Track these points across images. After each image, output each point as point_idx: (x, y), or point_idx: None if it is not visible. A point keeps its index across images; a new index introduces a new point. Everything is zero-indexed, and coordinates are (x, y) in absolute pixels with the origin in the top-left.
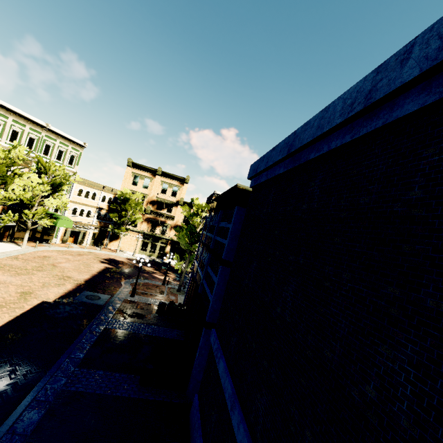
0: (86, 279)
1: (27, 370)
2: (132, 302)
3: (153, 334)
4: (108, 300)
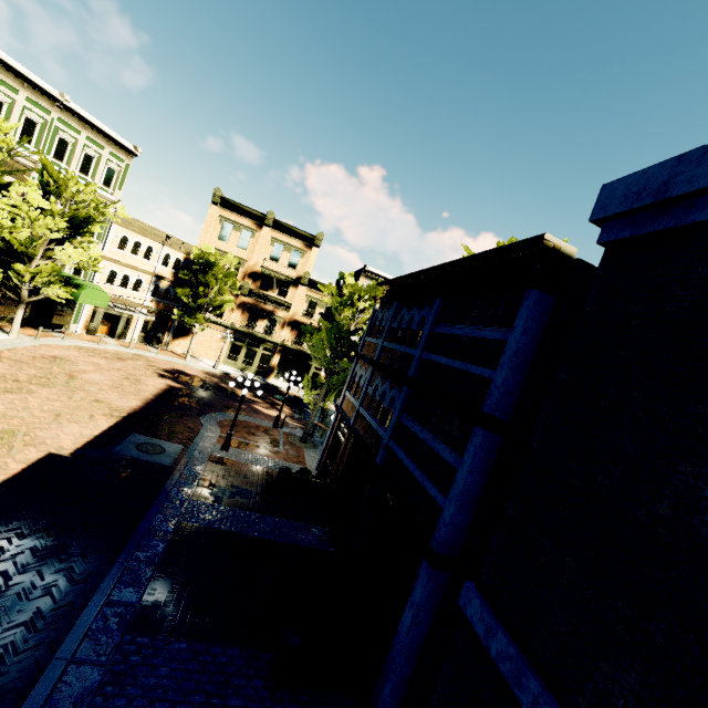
0: (134, 409)
1: (6, 644)
2: (226, 463)
3: (276, 538)
4: (179, 454)
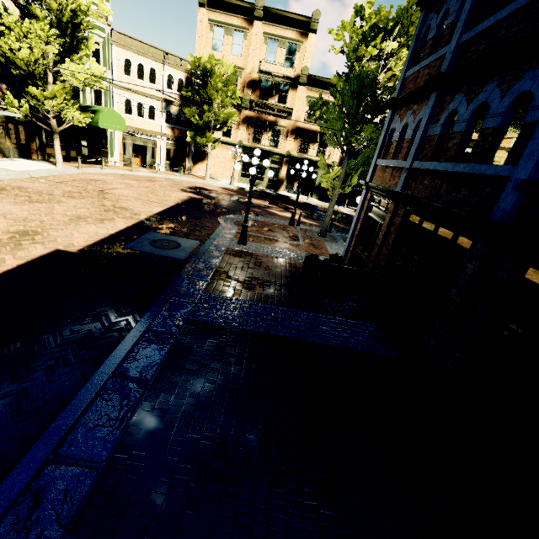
0: (154, 213)
1: None
2: (244, 255)
3: (314, 339)
4: (195, 249)
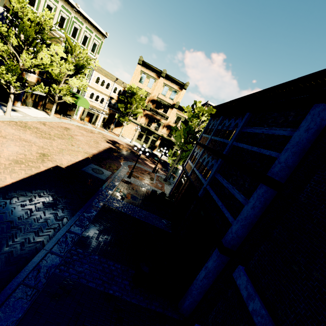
0: (94, 154)
1: (26, 238)
2: (128, 183)
3: (145, 220)
4: (109, 176)
